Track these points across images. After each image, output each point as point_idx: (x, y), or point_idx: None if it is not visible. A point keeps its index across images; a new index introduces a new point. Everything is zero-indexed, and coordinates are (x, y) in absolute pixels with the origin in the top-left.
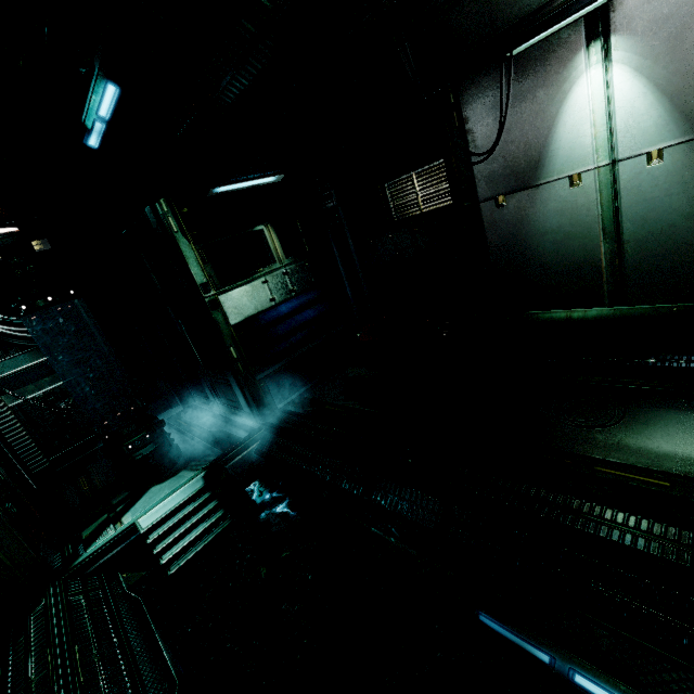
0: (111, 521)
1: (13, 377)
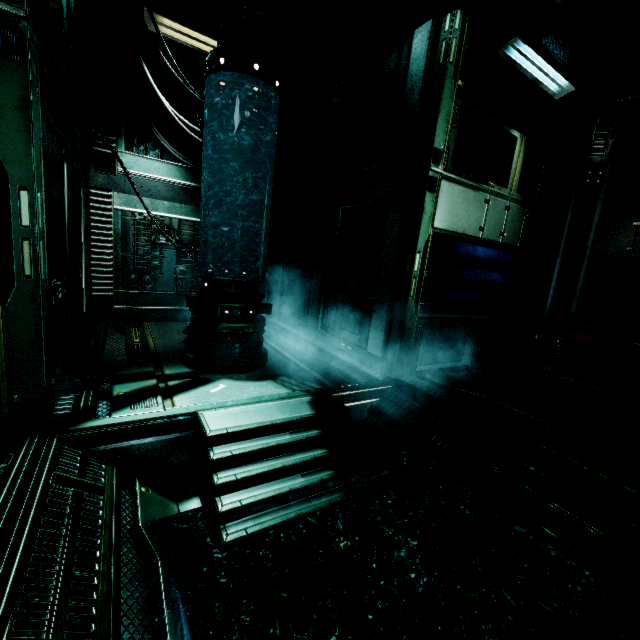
0: (160, 391)
1: (136, 181)
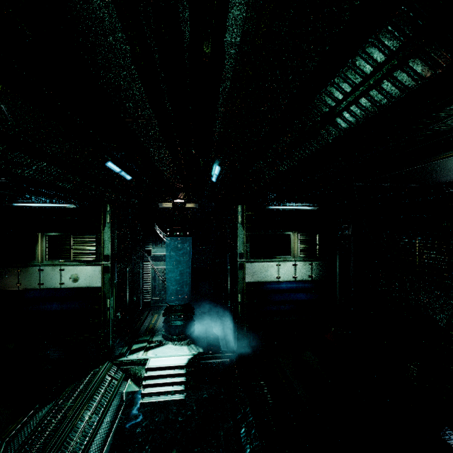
0: (144, 348)
1: (159, 256)
